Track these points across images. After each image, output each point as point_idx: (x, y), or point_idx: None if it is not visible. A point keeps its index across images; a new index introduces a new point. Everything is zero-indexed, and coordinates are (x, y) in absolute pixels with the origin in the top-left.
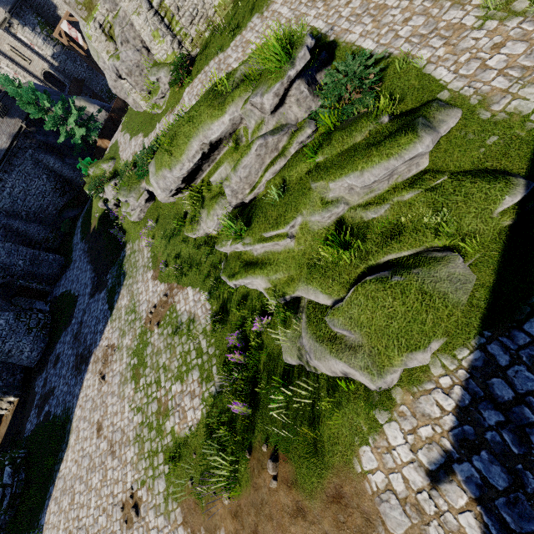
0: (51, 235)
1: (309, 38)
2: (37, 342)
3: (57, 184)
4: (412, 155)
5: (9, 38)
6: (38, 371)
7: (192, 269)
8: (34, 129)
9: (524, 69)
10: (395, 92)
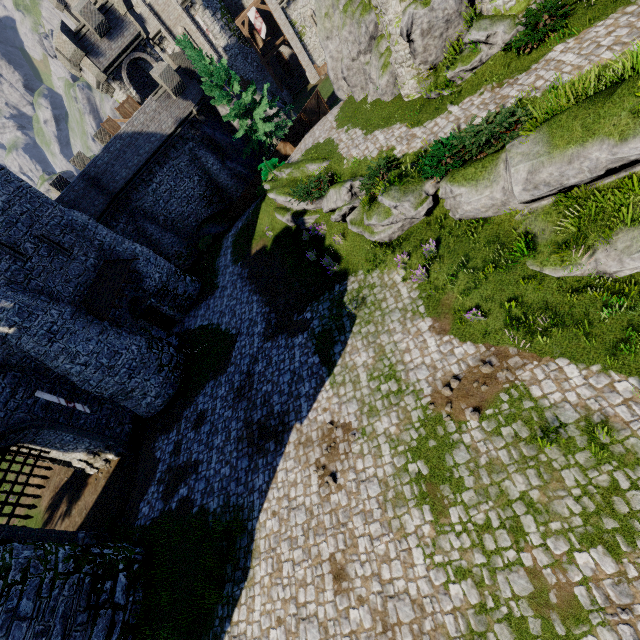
0: (185, 251)
1: None
2: (166, 386)
3: (207, 191)
4: None
5: (186, 20)
6: (161, 428)
7: (561, 328)
8: (203, 118)
9: None
10: None
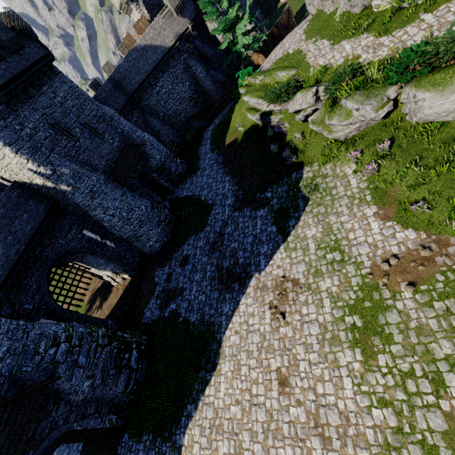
0: (176, 140)
1: None
2: (162, 235)
3: (194, 94)
4: None
5: None
6: (158, 263)
7: None
8: (196, 33)
9: None
10: None
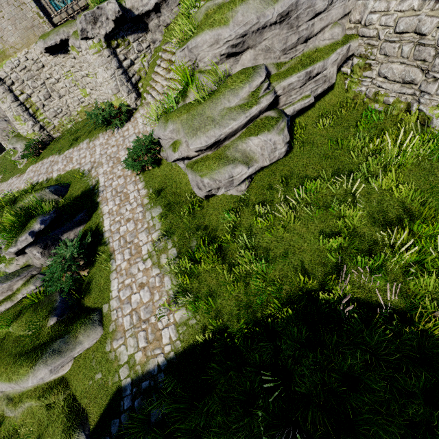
0: None
1: (38, 224)
2: None
3: None
4: (25, 386)
5: None
6: None
7: None
8: None
9: (139, 319)
10: (92, 282)
